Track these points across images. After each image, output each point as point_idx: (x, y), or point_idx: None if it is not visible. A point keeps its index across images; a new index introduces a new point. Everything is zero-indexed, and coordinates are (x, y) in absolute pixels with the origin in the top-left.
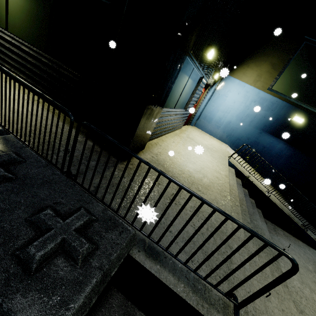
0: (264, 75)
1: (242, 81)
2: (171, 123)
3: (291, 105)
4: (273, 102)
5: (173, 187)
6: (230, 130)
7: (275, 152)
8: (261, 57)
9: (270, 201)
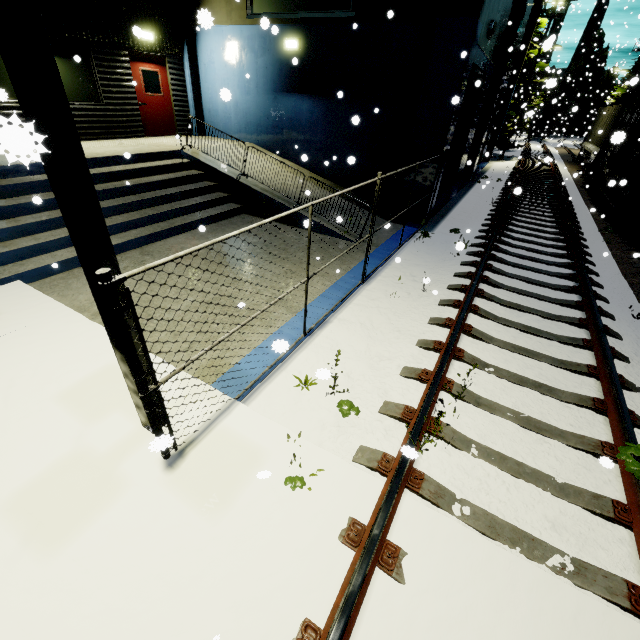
0: None
1: (216, 25)
2: None
3: (285, 26)
4: (264, 36)
5: None
6: (243, 116)
7: (306, 120)
8: None
9: (243, 185)
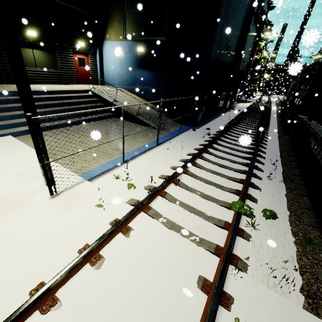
0: (118, 30)
1: (111, 41)
2: (41, 76)
3: (138, 42)
4: (130, 46)
5: None
6: (120, 77)
7: (146, 80)
8: (112, 20)
9: (115, 105)
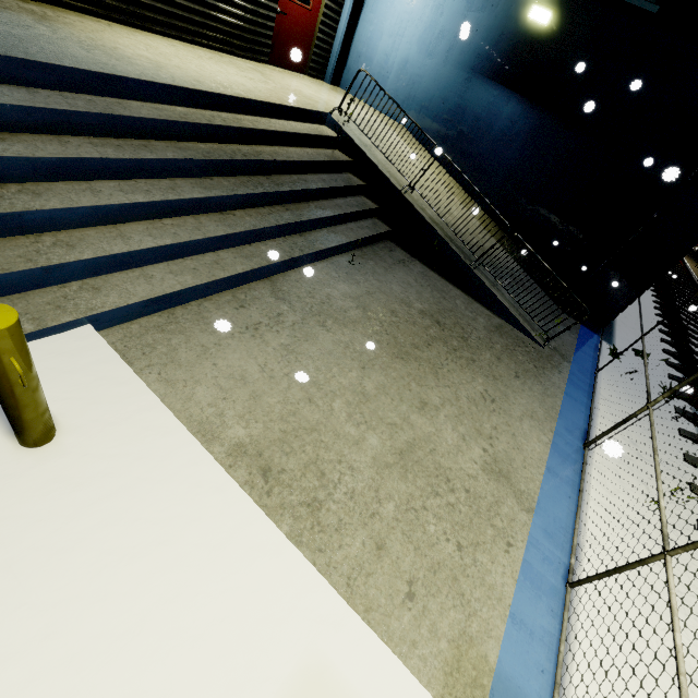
0: None
1: None
2: (168, 2)
3: None
4: None
5: (11, 21)
6: (408, 83)
7: (499, 129)
8: None
9: (407, 203)
